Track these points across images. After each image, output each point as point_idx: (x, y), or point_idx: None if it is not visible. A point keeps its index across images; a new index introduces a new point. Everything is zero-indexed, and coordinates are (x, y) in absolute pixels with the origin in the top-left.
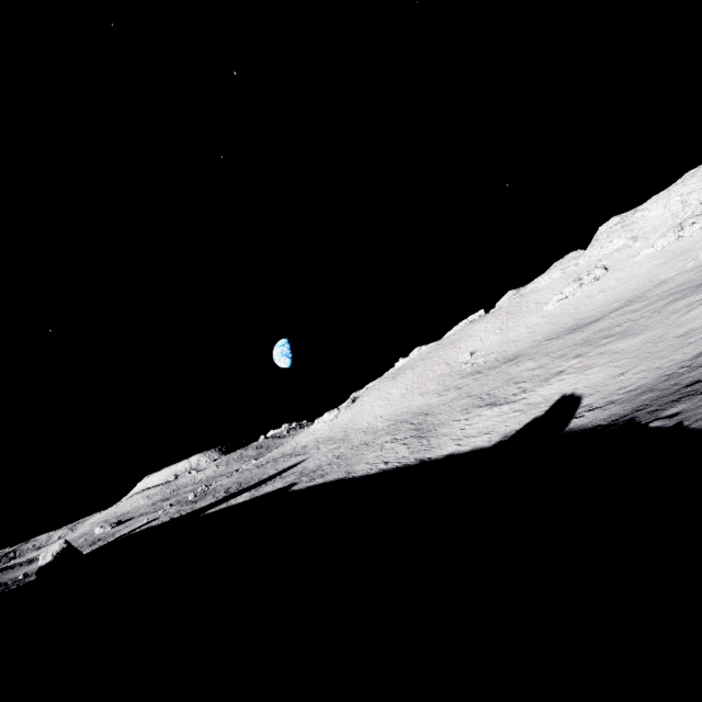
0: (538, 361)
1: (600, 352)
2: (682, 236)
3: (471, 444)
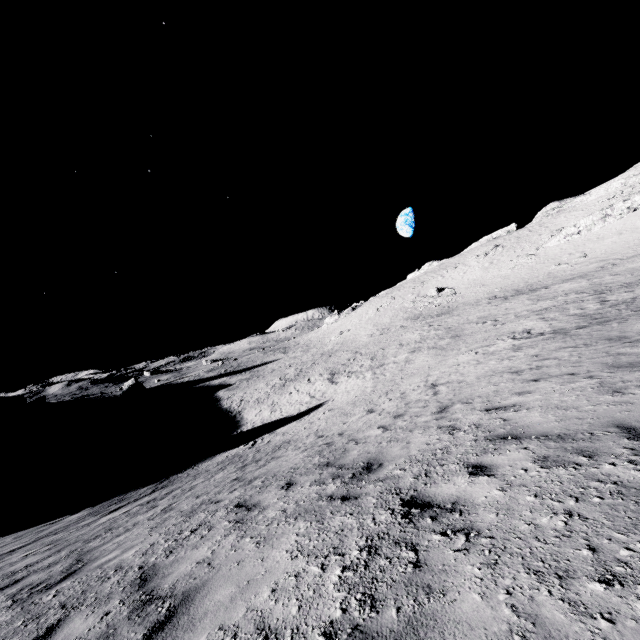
0: (419, 334)
1: (411, 359)
2: None
3: (255, 417)
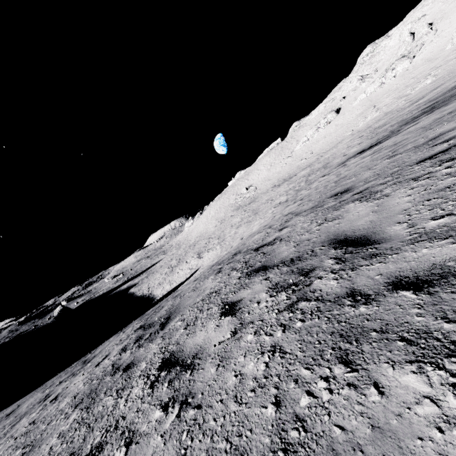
0: (240, 217)
1: (237, 231)
2: (384, 82)
3: (162, 291)
